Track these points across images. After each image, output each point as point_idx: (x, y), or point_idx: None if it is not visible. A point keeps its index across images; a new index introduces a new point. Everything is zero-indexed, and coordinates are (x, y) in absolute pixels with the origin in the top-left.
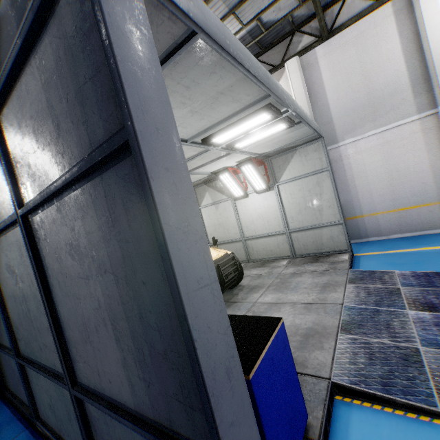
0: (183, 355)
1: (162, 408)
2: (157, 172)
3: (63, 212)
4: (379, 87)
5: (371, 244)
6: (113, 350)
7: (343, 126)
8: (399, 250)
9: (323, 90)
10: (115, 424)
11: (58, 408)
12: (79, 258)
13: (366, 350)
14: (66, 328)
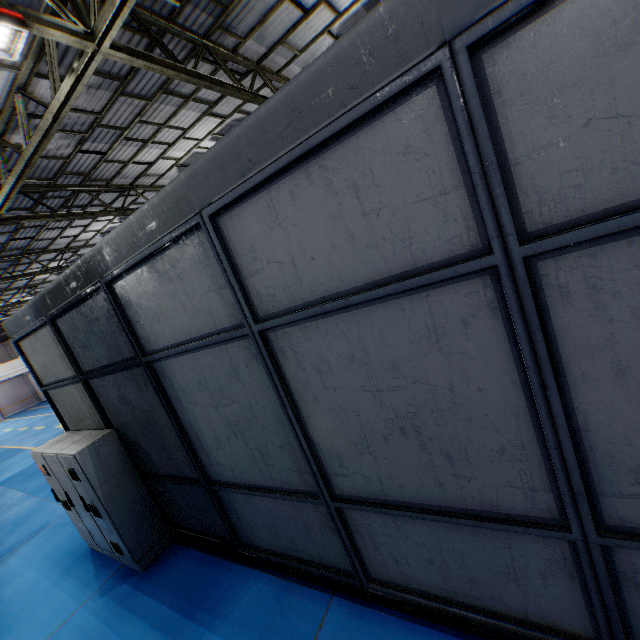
0: None
1: None
2: None
3: None
4: None
5: None
6: None
7: None
8: None
9: None
10: None
11: (469, 565)
12: None
13: None
14: (604, 445)
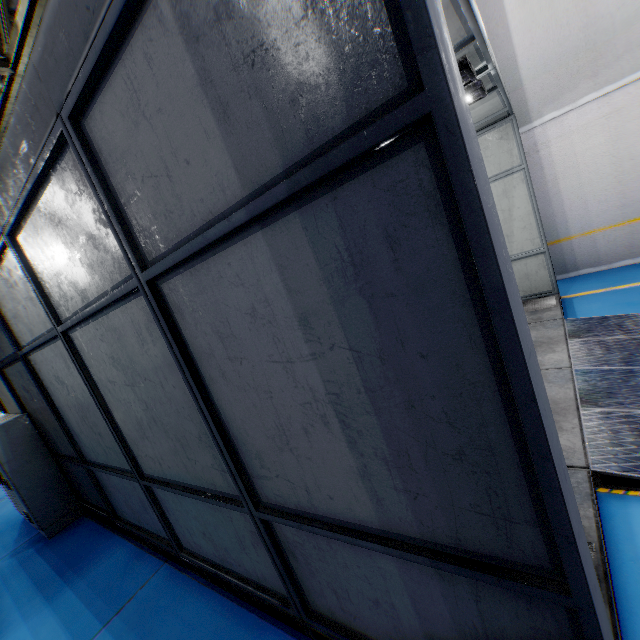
0: (501, 452)
1: (442, 525)
2: (475, 167)
3: (236, 266)
4: (606, 12)
5: (584, 279)
6: (341, 456)
7: (540, 91)
8: (633, 283)
9: (506, 31)
10: (338, 549)
11: (221, 536)
12: (271, 333)
13: (630, 425)
14: (239, 435)
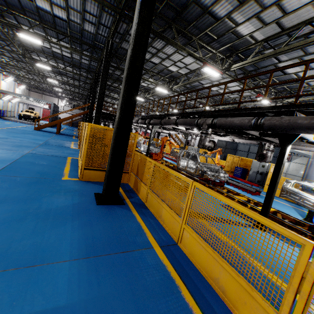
0: None
1: None
2: None
3: None
4: None
5: None
6: None
7: None
8: None
9: None
10: None
11: None
12: None
13: None
14: None
